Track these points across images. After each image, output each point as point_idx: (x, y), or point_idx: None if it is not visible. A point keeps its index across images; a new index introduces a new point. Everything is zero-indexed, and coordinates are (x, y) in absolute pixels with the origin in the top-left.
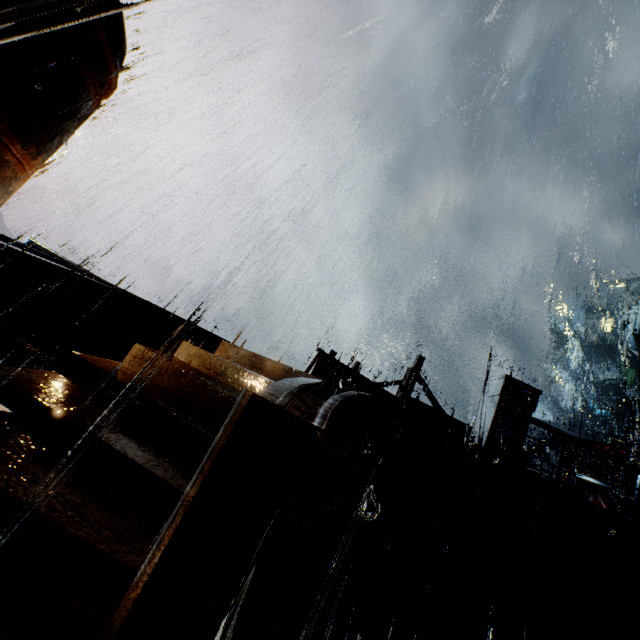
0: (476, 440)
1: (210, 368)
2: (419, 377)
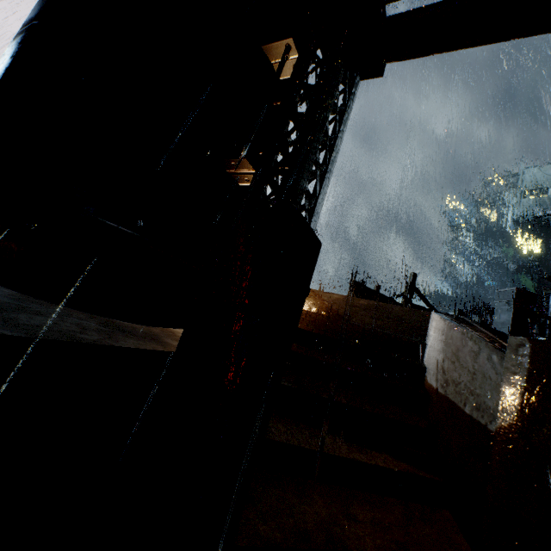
0: (500, 330)
1: (331, 312)
2: (416, 288)
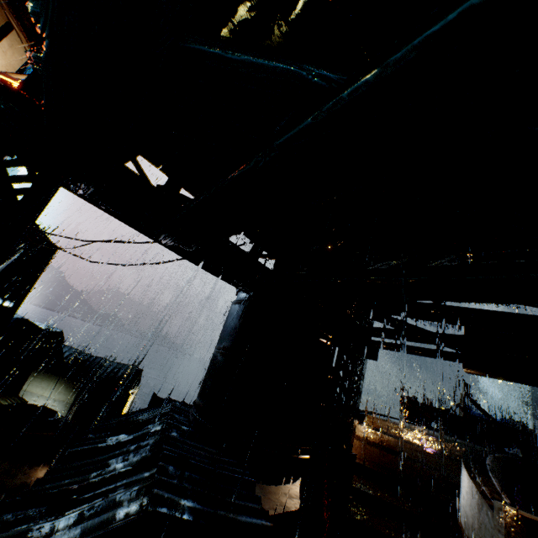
0: None
1: (384, 442)
2: (471, 399)
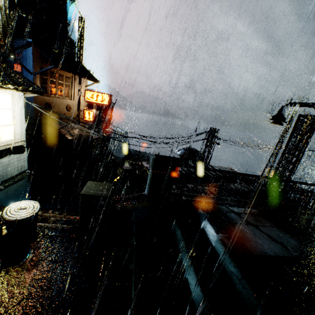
0: None
1: None
2: None
